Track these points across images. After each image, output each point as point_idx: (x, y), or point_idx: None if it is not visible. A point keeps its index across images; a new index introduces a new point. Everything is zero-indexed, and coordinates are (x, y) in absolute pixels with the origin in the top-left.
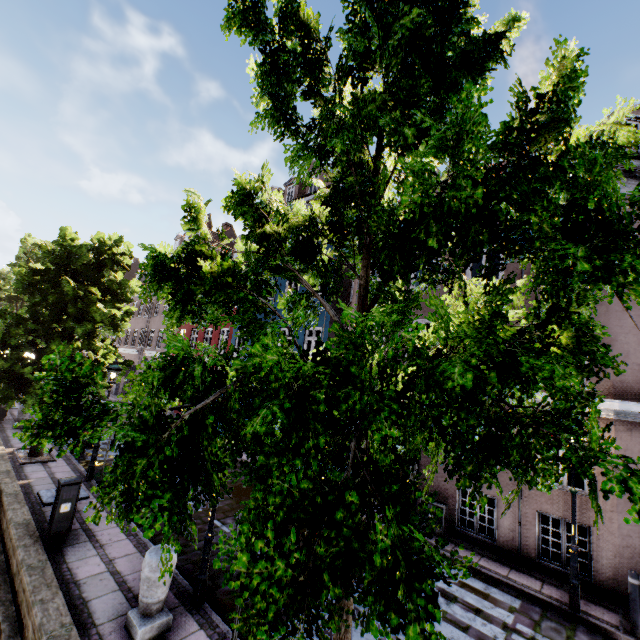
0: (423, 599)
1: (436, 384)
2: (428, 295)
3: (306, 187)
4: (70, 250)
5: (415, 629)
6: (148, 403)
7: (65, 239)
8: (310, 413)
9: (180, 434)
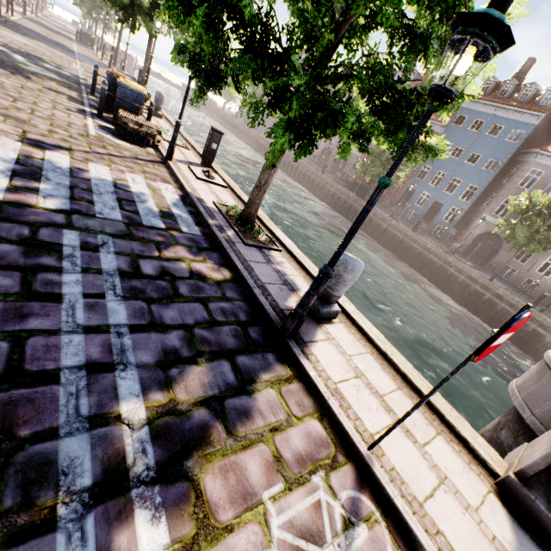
0: (542, 251)
1: (550, 240)
2: None
3: (518, 93)
4: None
5: (540, 252)
6: (524, 231)
7: None
8: (539, 238)
9: (525, 235)
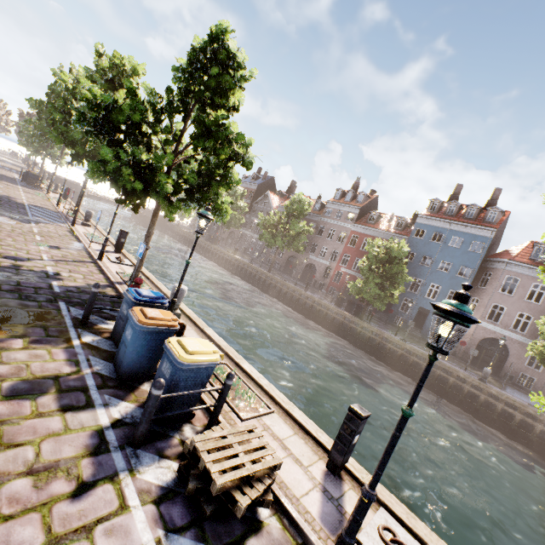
0: None
1: None
2: (533, 305)
3: (464, 212)
4: (401, 252)
5: None
6: None
7: (400, 247)
8: None
9: None
